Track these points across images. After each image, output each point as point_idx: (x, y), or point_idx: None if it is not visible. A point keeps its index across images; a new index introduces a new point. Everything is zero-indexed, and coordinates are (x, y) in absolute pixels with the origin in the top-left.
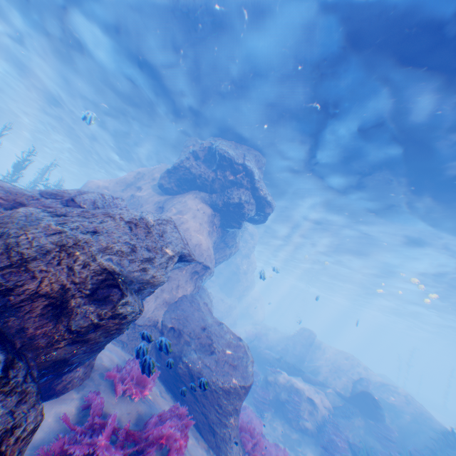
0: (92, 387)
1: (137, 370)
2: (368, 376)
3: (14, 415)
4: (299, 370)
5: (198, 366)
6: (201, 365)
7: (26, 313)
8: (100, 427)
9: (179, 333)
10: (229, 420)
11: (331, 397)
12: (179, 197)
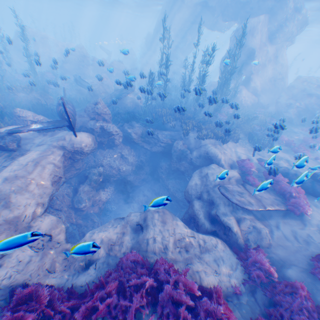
0: None
1: None
2: None
3: None
4: None
5: None
6: None
7: None
8: None
9: None
10: None
11: None
12: (279, 47)
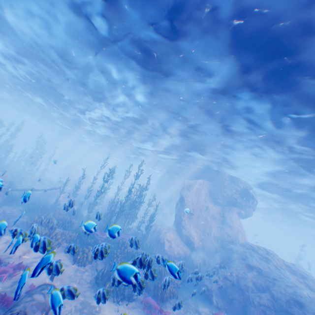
0: None
1: None
2: None
3: None
4: None
5: None
6: None
7: None
8: None
9: None
10: None
11: None
12: (227, 209)
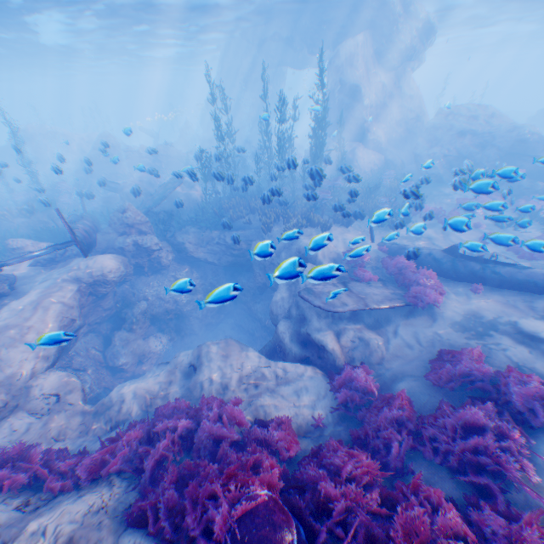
0: None
1: None
2: None
3: None
4: None
5: None
6: None
7: None
8: None
9: None
10: None
11: None
12: (401, 73)
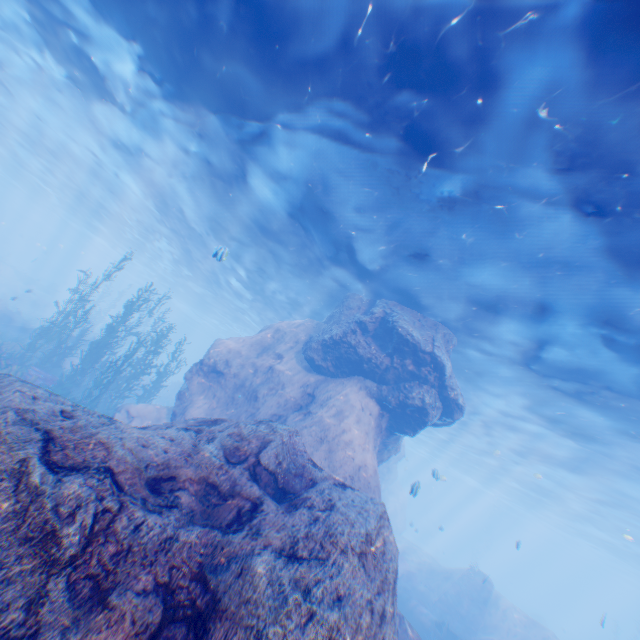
0: None
1: None
2: None
3: None
4: None
5: None
6: None
7: None
8: None
9: None
10: None
11: None
12: (334, 380)
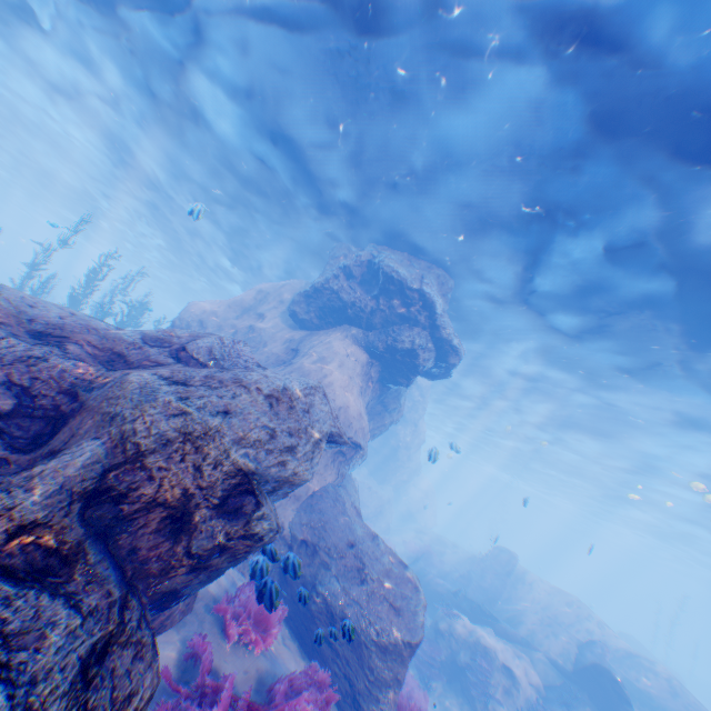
0: (195, 626)
1: (256, 603)
2: (604, 639)
3: (132, 676)
4: (490, 616)
5: (341, 603)
6: (346, 603)
7: (139, 527)
8: (212, 692)
9: (313, 548)
10: (384, 695)
11: (542, 669)
12: (319, 332)
